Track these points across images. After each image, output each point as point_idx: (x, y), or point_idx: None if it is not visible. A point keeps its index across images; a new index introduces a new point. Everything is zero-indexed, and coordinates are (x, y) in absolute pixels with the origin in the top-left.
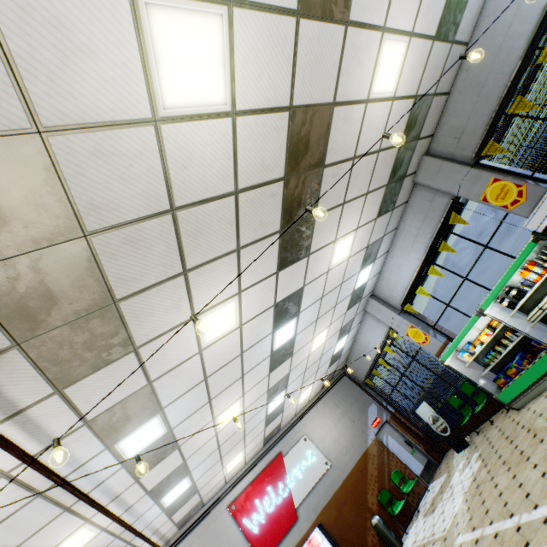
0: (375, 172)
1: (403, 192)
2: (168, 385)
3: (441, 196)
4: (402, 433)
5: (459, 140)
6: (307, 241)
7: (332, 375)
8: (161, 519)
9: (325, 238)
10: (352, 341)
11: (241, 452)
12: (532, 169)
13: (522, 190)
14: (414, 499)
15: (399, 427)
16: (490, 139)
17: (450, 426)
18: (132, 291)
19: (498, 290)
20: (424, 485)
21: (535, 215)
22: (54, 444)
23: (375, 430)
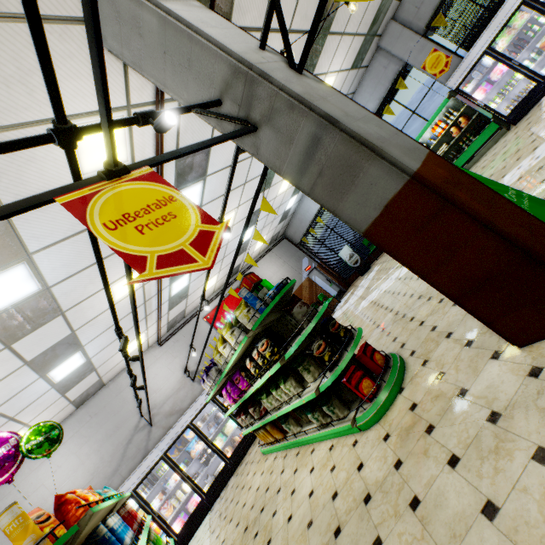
0: (366, 14)
1: (369, 54)
2: (216, 153)
3: (394, 63)
4: (324, 275)
5: (418, 10)
6: (316, 59)
7: (277, 236)
8: (165, 308)
9: (323, 66)
10: (296, 206)
11: (216, 275)
12: (458, 44)
13: (449, 61)
14: (331, 308)
15: (323, 271)
16: (439, 12)
17: (361, 258)
18: (238, 25)
19: (418, 139)
20: (338, 300)
21: (454, 76)
22: (284, 51)
23: (307, 273)
